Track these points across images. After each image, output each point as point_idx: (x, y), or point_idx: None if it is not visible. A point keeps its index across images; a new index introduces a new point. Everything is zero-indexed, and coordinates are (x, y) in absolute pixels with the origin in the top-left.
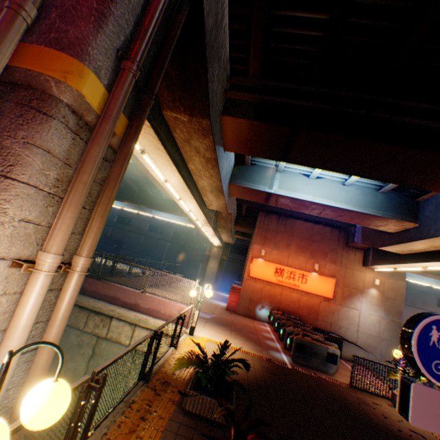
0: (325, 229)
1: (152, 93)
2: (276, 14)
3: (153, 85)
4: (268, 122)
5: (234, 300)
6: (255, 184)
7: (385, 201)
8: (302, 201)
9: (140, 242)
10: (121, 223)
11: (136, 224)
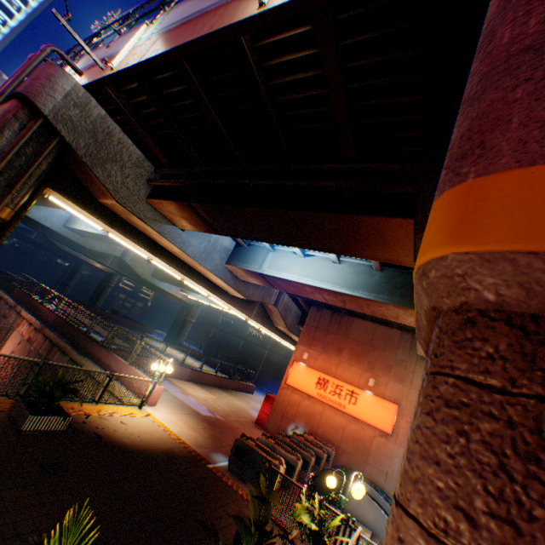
0: (392, 332)
1: (13, 188)
2: (150, 125)
3: (16, 183)
4: (172, 200)
5: (266, 412)
6: (247, 264)
7: (382, 280)
8: (291, 281)
9: (238, 346)
10: (224, 323)
11: (237, 326)
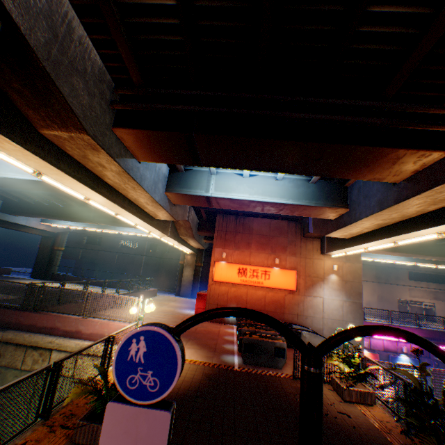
0: (282, 223)
1: None
2: (134, 22)
3: None
4: (161, 130)
5: (202, 307)
6: (192, 189)
7: (317, 190)
8: (240, 200)
9: (114, 260)
10: (91, 243)
11: (108, 242)
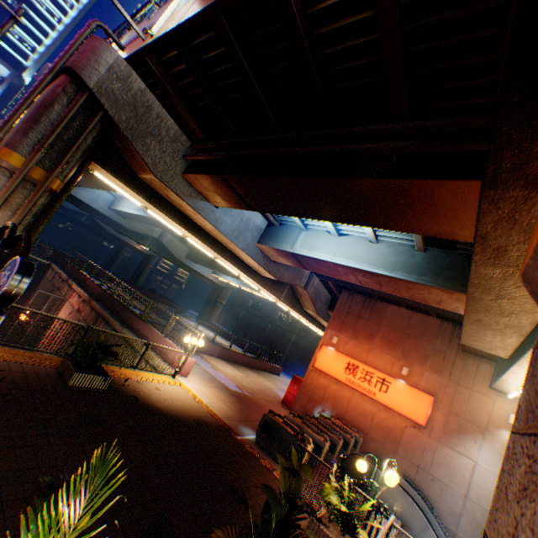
0: (430, 320)
1: (62, 160)
2: (187, 97)
3: (65, 156)
4: (207, 174)
5: (293, 393)
6: (279, 244)
7: (425, 261)
8: (323, 261)
9: (266, 329)
10: (252, 307)
11: (265, 309)
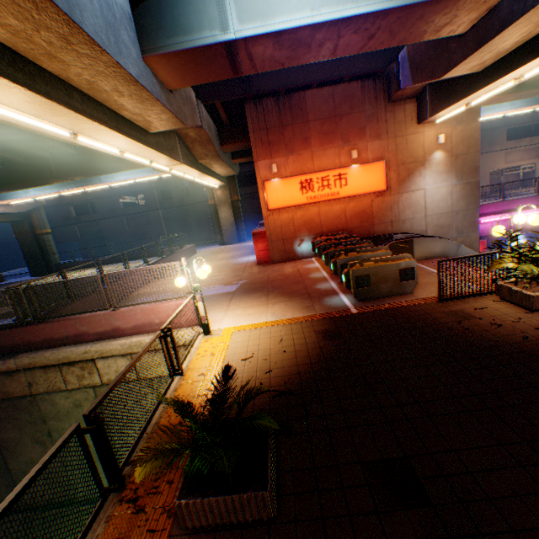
0: (353, 88)
1: None
2: None
3: None
4: None
5: (264, 250)
6: (193, 35)
7: None
8: (295, 32)
9: (125, 227)
10: (84, 214)
11: (104, 207)
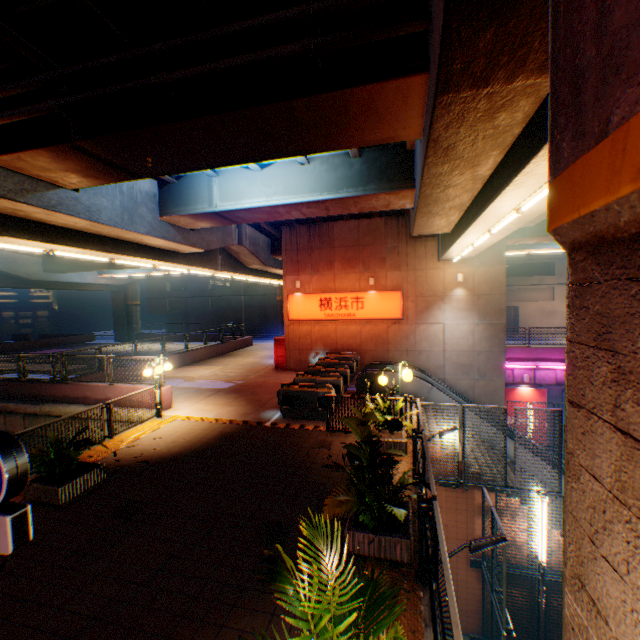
0: (377, 223)
1: None
2: None
3: None
4: (38, 147)
5: (282, 355)
6: (191, 207)
7: (365, 168)
8: (258, 209)
9: (208, 307)
10: (177, 290)
11: (195, 286)
